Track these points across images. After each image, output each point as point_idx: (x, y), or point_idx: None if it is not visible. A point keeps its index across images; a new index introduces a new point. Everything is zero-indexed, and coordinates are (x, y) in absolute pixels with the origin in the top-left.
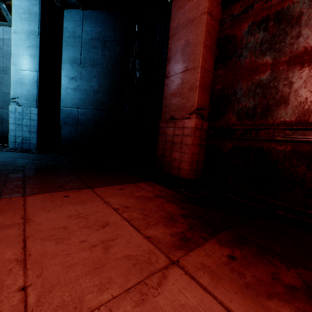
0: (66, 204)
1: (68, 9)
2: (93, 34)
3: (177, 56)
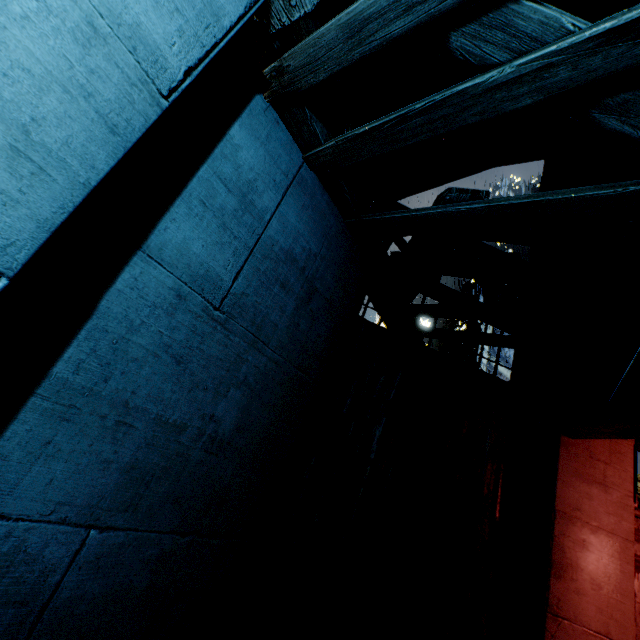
0: None
1: (270, 103)
2: (297, 244)
3: (581, 579)
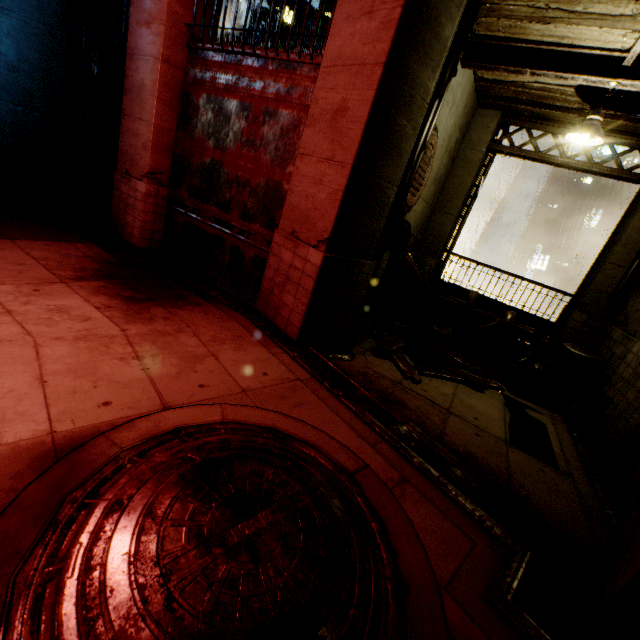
0: None
1: None
2: None
3: (134, 93)
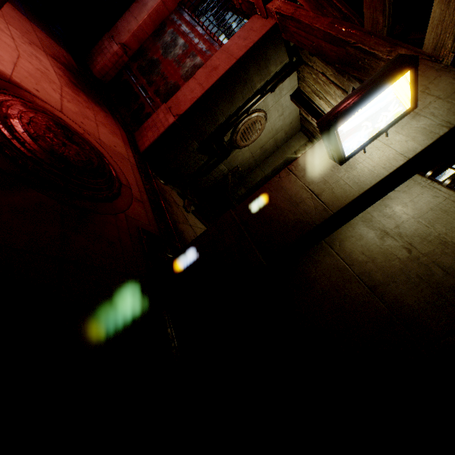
0: (14, 12)
1: None
2: None
3: (140, 5)
